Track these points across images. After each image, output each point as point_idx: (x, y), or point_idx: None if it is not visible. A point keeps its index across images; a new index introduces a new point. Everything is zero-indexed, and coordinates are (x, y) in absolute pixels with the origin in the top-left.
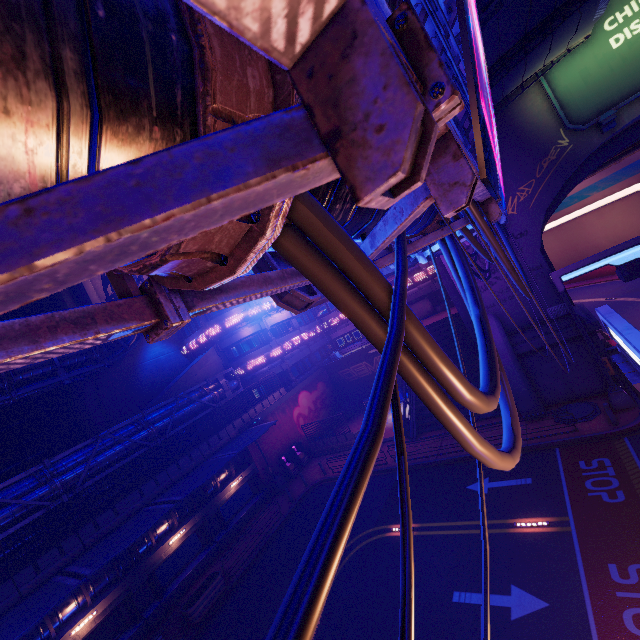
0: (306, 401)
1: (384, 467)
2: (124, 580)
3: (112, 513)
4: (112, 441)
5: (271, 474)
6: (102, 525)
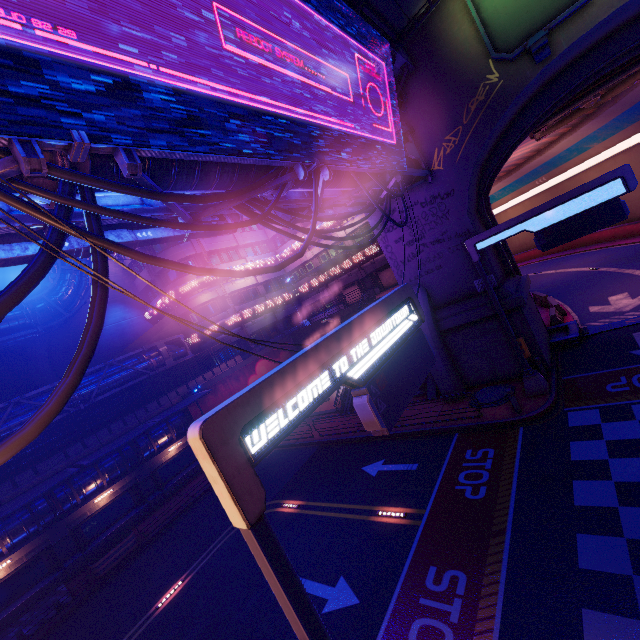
0: (265, 369)
1: (309, 440)
2: (43, 533)
3: (32, 473)
4: (33, 405)
5: None
6: (21, 483)
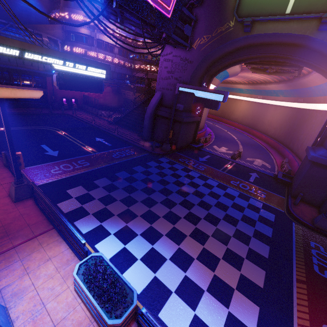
0: None
1: (89, 123)
2: None
3: None
4: None
5: (54, 100)
6: None
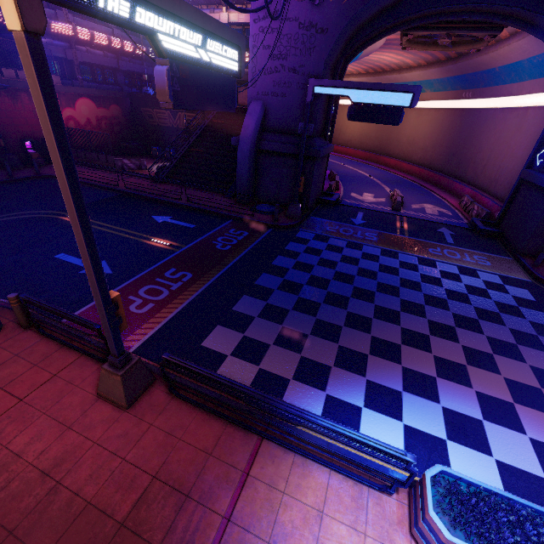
0: (87, 111)
1: (113, 187)
2: None
3: None
4: None
5: (4, 149)
6: None
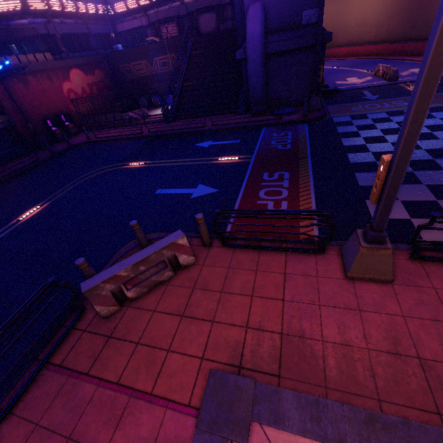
0: (80, 80)
1: (139, 135)
2: None
3: None
4: None
5: (33, 132)
6: None
